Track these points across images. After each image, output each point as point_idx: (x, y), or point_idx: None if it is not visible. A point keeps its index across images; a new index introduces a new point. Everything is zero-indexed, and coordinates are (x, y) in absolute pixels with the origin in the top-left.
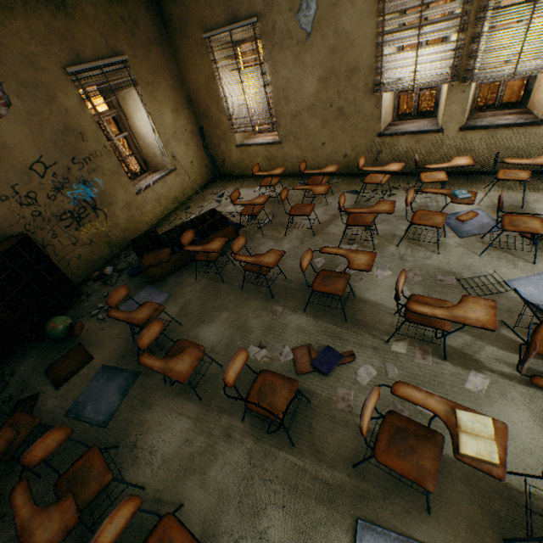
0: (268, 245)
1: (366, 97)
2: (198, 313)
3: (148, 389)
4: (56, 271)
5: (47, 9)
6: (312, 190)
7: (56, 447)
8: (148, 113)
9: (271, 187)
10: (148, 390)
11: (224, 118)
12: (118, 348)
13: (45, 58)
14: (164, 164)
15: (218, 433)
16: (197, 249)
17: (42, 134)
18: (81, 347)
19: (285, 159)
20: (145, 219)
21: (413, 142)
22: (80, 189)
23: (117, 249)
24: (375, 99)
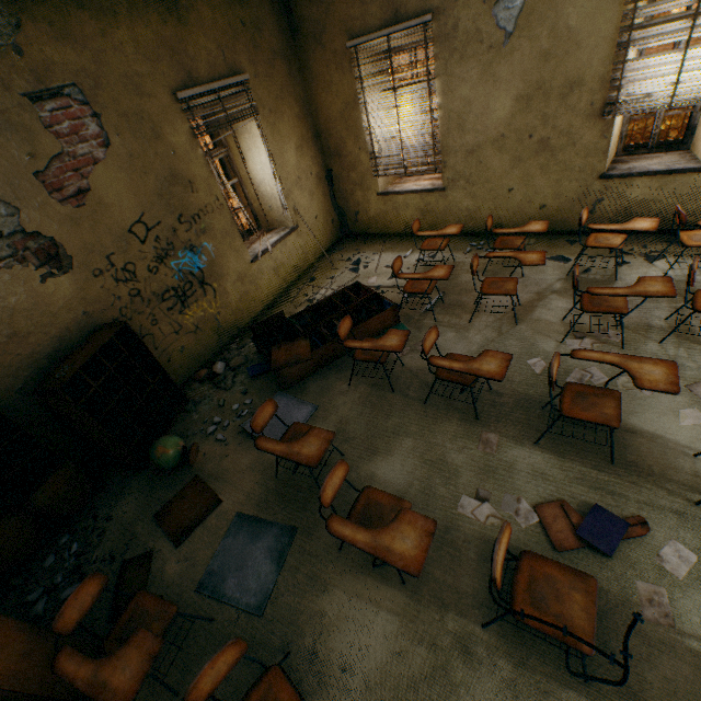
0: (447, 336)
1: (587, 123)
2: (364, 438)
3: (314, 557)
4: (157, 370)
5: (157, 13)
6: (519, 258)
7: (226, 672)
8: (269, 152)
9: (427, 251)
10: (316, 560)
11: (364, 156)
12: (255, 487)
13: (151, 80)
14: (282, 220)
15: (447, 644)
16: (365, 346)
17: (145, 184)
18: (201, 482)
19: (448, 211)
20: (260, 295)
21: (656, 187)
22: (186, 258)
23: (226, 338)
24: (602, 125)
